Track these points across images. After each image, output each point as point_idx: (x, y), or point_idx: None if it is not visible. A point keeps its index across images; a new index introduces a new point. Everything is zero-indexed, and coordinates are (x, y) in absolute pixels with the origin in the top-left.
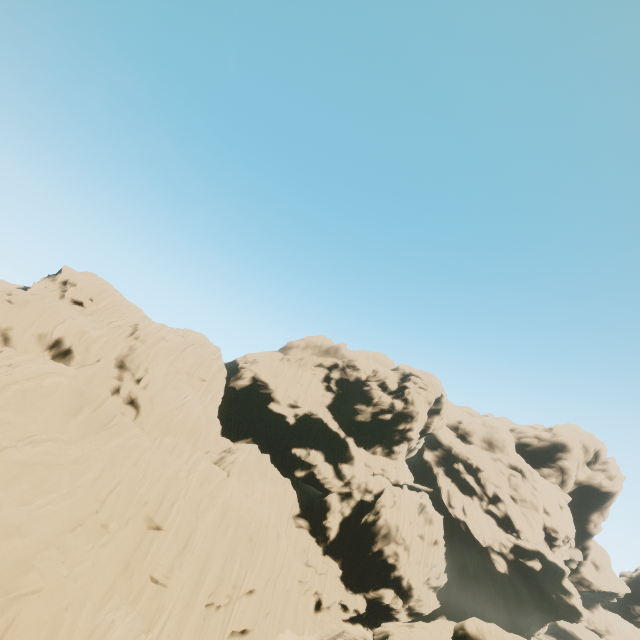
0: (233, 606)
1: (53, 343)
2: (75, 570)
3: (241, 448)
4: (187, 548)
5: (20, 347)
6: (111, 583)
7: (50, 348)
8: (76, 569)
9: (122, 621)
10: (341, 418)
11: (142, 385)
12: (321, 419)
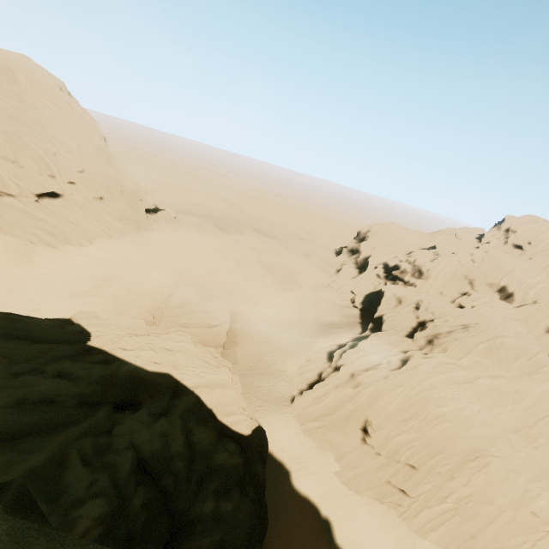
0: None
1: (500, 288)
2: (516, 453)
3: None
4: None
5: (480, 290)
6: (539, 472)
7: (498, 291)
8: (516, 453)
9: (546, 498)
10: None
11: None
12: None
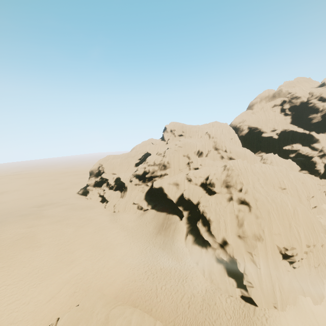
0: (309, 201)
1: (197, 152)
2: None
3: (268, 156)
4: (298, 191)
5: (192, 158)
6: None
7: (197, 154)
8: None
9: None
10: (302, 125)
11: (228, 152)
12: (292, 130)
